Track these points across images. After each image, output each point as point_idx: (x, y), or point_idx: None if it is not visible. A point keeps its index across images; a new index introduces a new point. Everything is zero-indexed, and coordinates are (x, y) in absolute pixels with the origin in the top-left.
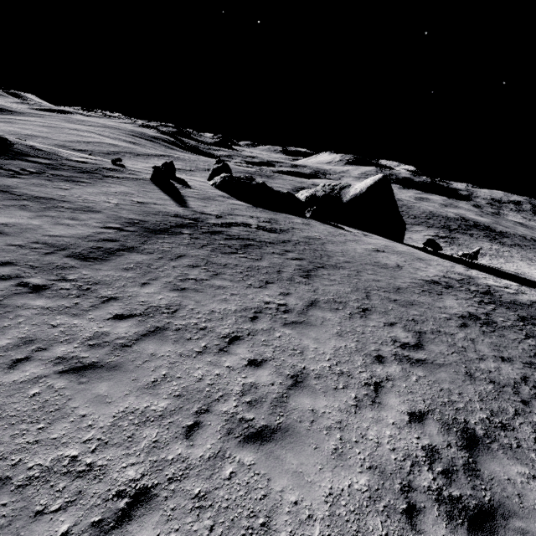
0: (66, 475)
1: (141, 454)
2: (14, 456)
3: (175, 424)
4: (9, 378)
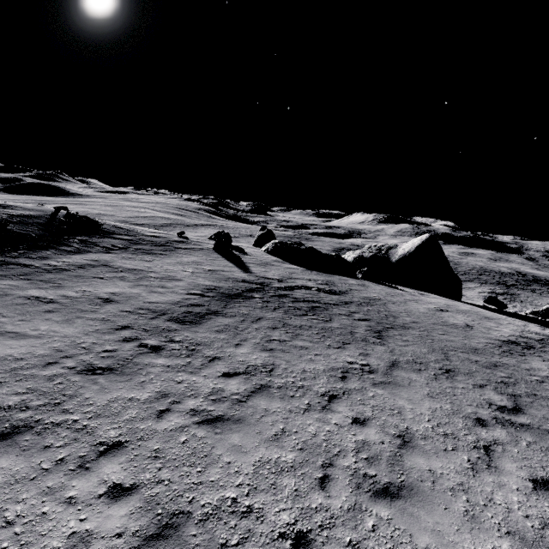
0: (233, 514)
1: (288, 501)
2: (187, 494)
3: (307, 475)
4: (160, 426)
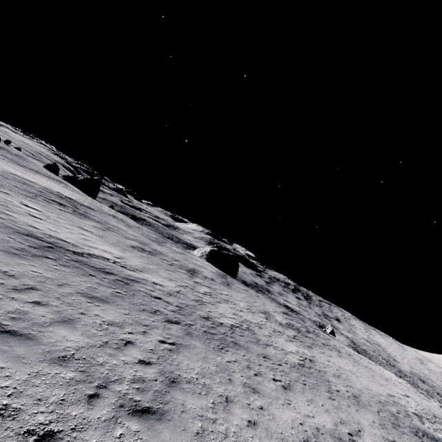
0: None
1: None
2: None
3: None
4: None
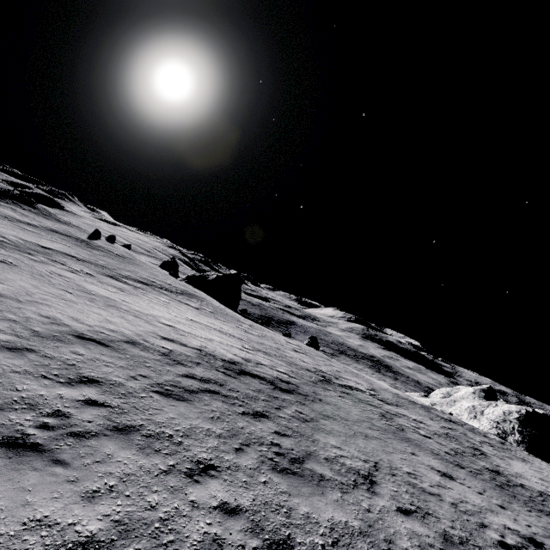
0: None
1: None
2: None
3: (4, 226)
4: None
